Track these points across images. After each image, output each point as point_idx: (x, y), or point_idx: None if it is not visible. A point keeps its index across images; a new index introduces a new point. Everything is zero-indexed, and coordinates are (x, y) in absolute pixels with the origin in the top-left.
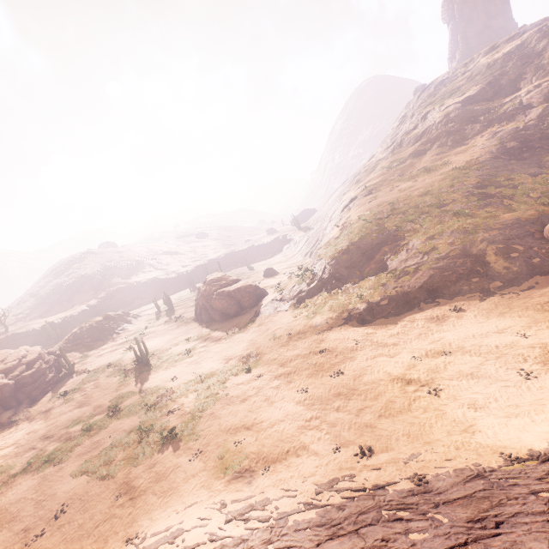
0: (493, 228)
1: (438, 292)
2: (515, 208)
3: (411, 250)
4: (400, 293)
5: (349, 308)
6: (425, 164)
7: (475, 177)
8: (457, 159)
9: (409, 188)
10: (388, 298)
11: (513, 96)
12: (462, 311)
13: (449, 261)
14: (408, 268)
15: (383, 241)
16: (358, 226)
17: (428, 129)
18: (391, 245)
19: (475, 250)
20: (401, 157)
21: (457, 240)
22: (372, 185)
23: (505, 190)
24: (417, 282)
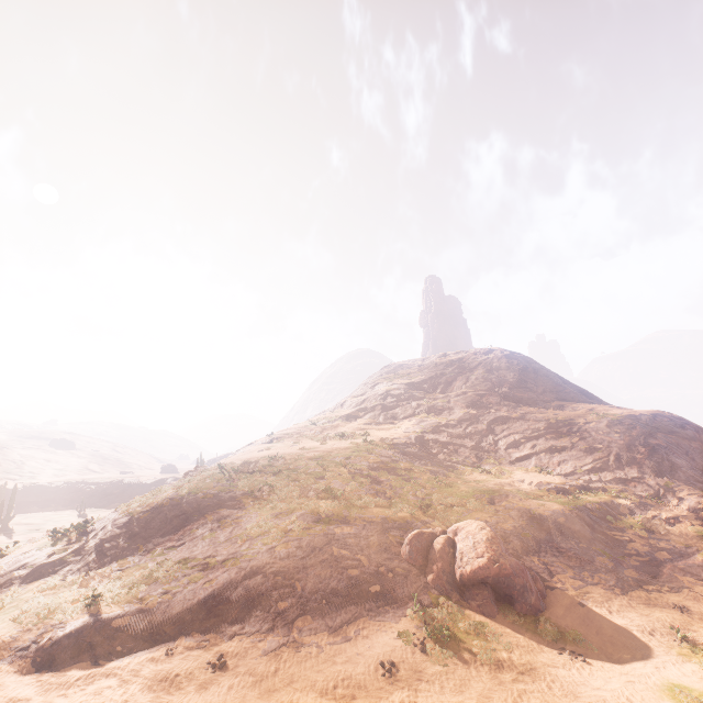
0: (352, 522)
1: (221, 619)
2: (394, 503)
3: (239, 529)
4: (162, 606)
5: (52, 621)
6: (348, 429)
7: (377, 456)
8: (377, 434)
9: (312, 448)
10: (136, 611)
11: (445, 394)
12: (222, 672)
13: (268, 559)
14: (211, 559)
15: (216, 504)
16: (208, 474)
17: (370, 398)
18: (221, 514)
19: (311, 549)
20: (333, 416)
21: (300, 528)
22: (281, 434)
23: (397, 479)
24: (203, 589)
